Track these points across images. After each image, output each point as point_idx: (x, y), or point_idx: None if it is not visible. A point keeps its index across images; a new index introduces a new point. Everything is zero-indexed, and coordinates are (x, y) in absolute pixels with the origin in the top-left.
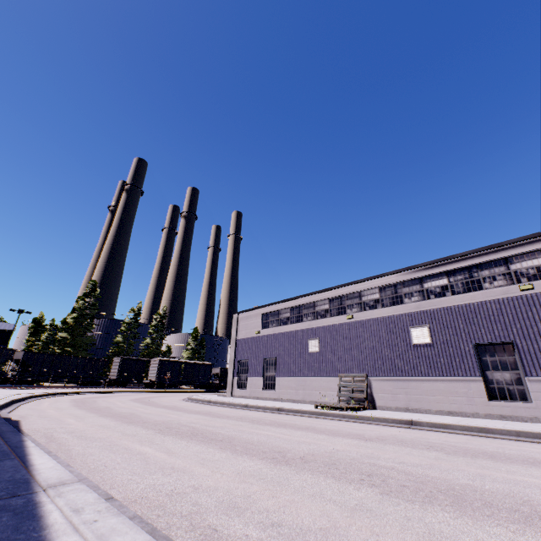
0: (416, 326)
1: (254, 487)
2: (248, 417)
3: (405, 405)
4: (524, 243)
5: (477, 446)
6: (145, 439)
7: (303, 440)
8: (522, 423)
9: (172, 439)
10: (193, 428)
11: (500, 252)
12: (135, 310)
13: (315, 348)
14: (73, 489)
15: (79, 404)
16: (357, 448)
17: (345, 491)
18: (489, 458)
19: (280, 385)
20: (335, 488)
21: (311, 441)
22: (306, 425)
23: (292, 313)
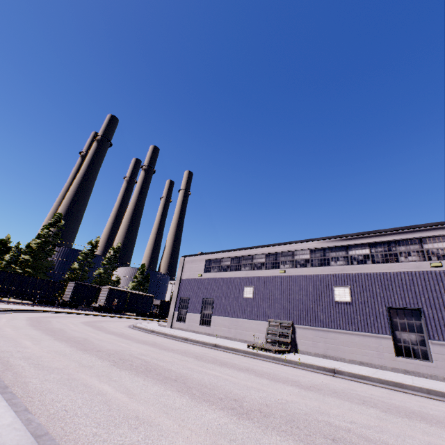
0: (339, 286)
1: None
2: (190, 351)
3: (323, 352)
4: (437, 228)
5: (402, 403)
6: (102, 372)
7: (251, 385)
8: (424, 379)
9: (128, 374)
10: (146, 362)
11: (416, 232)
12: (93, 243)
13: (250, 294)
14: None
15: (35, 323)
16: (303, 399)
17: None
18: (422, 420)
19: (215, 323)
20: None
21: (258, 387)
22: (245, 366)
23: (232, 262)
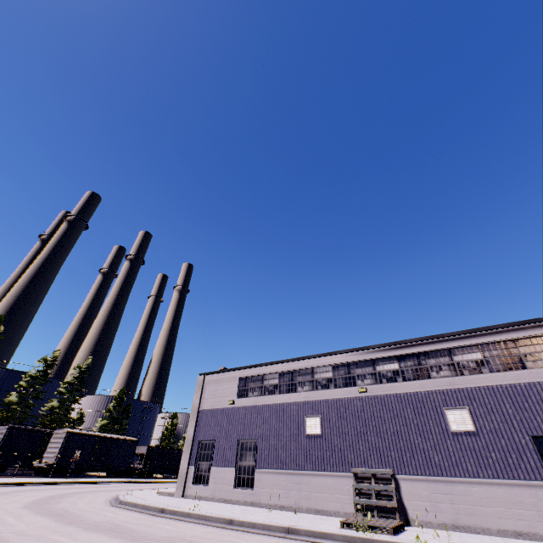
0: (452, 408)
1: None
2: None
3: (452, 519)
4: None
5: None
6: None
7: None
8: None
9: None
10: None
11: (538, 328)
12: (48, 360)
13: (316, 429)
14: None
15: None
16: None
17: None
18: None
19: (261, 482)
20: None
21: None
22: None
23: (281, 379)
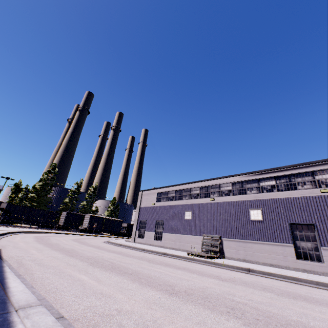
0: (253, 209)
1: (158, 313)
2: (145, 257)
3: (243, 257)
4: (325, 163)
5: (294, 290)
6: (82, 269)
7: (183, 278)
8: (317, 275)
9: (99, 270)
10: (112, 263)
11: (309, 167)
12: (78, 183)
13: (189, 217)
14: (36, 312)
15: (39, 240)
16: (219, 286)
17: (219, 321)
18: (304, 300)
19: (165, 238)
20: (212, 317)
21: (188, 279)
22: (183, 266)
23: (176, 193)
